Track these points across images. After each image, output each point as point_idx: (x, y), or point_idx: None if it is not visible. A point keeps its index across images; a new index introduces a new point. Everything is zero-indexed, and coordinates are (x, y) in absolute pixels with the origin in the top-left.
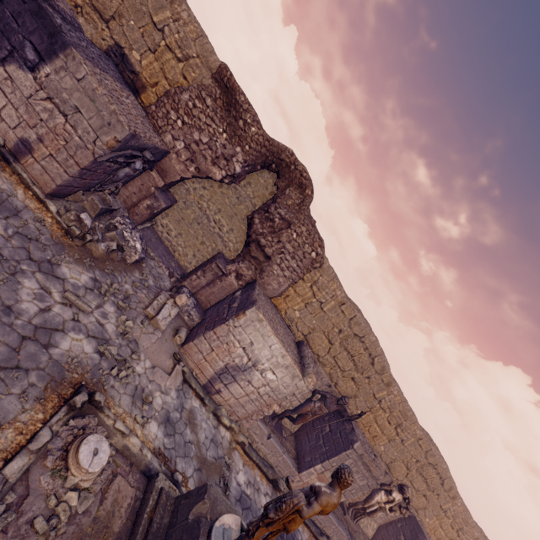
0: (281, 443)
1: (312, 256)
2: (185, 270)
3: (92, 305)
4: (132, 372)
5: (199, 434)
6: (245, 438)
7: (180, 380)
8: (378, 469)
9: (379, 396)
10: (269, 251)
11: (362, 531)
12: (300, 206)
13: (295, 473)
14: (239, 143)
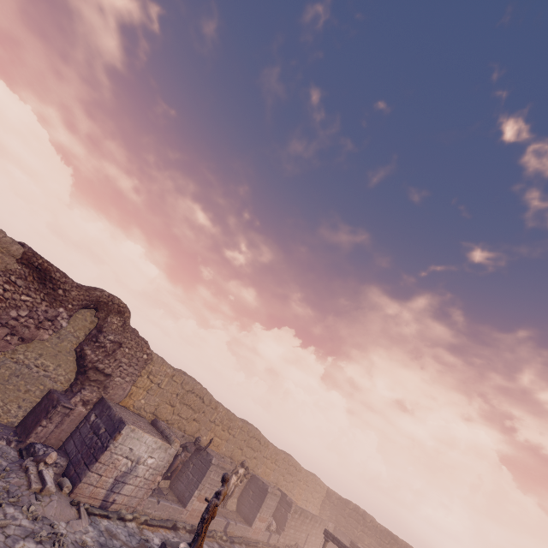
0: (167, 499)
1: (144, 357)
2: (11, 426)
3: (2, 518)
4: (64, 536)
5: (121, 538)
6: (146, 516)
7: (87, 517)
8: (228, 464)
9: (213, 419)
10: (109, 370)
11: (230, 510)
12: (124, 327)
13: (183, 510)
14: (61, 305)
